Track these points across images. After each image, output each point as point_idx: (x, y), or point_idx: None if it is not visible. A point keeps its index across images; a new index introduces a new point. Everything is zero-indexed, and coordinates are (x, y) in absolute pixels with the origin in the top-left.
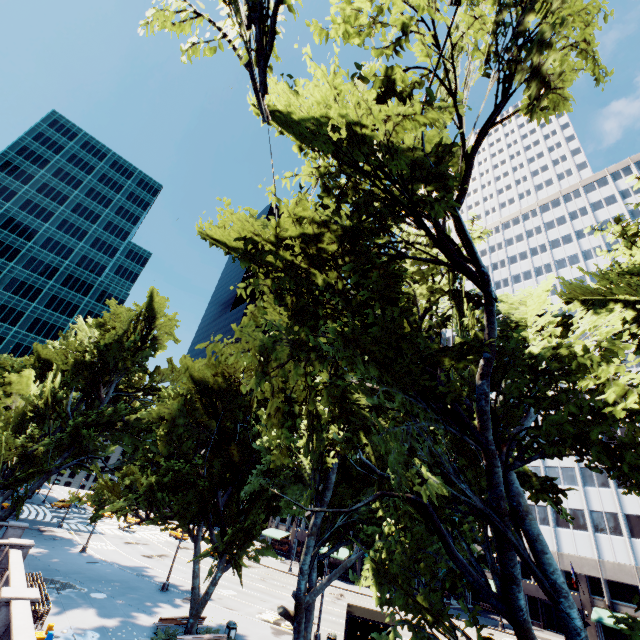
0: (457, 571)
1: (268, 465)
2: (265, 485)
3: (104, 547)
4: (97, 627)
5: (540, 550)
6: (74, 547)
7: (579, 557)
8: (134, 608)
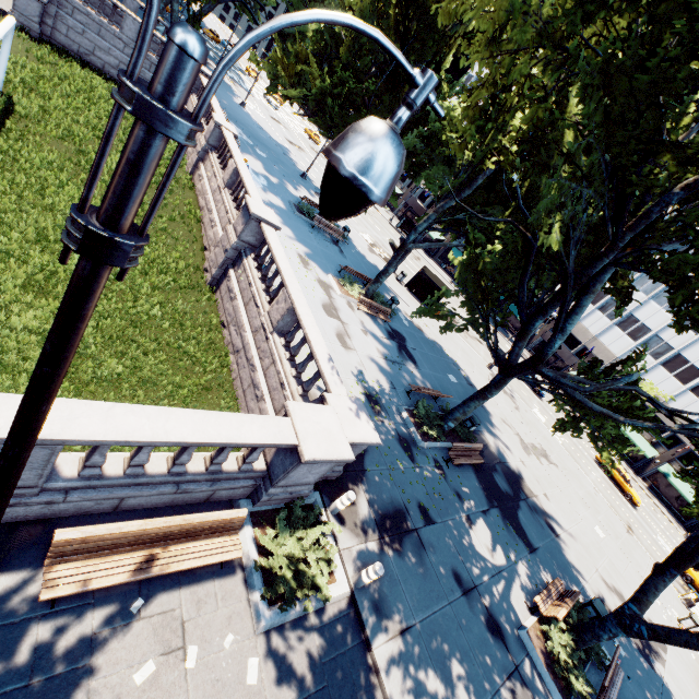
0: (516, 292)
1: (430, 132)
2: (418, 150)
3: (256, 111)
4: (265, 177)
5: (576, 312)
6: (234, 97)
7: (606, 348)
8: (285, 178)
